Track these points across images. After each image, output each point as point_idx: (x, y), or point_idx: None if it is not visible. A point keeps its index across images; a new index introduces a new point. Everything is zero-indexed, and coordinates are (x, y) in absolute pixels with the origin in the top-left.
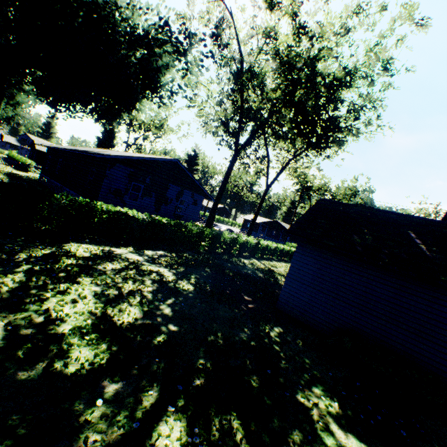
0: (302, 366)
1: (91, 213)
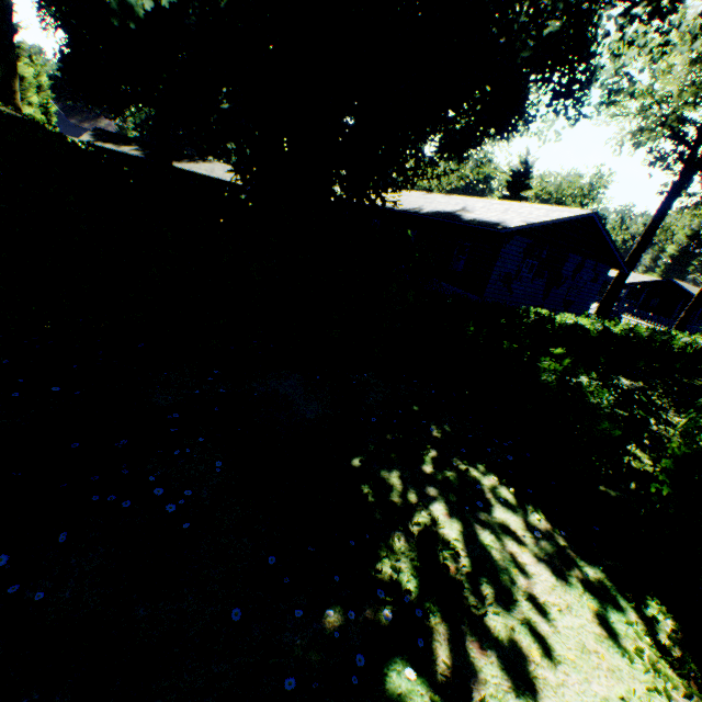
0: None
1: (549, 330)
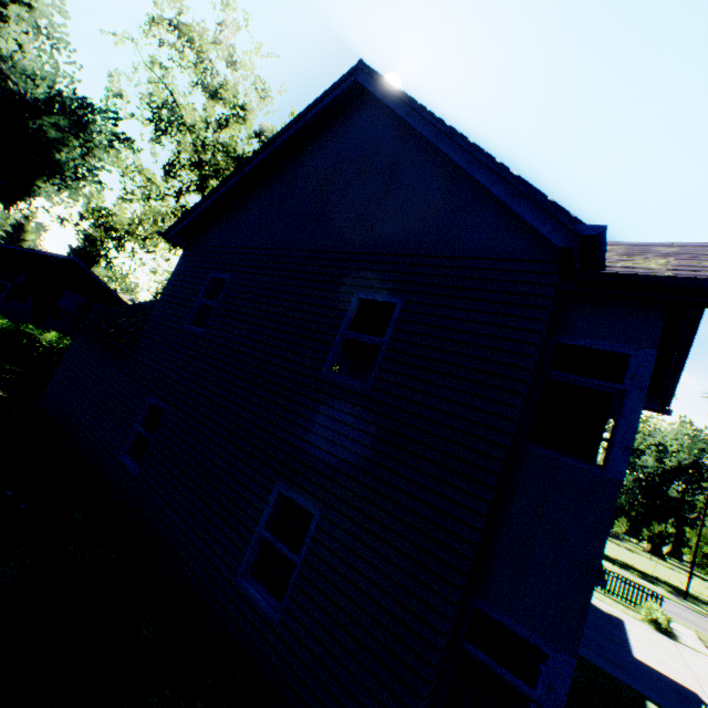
0: None
1: None
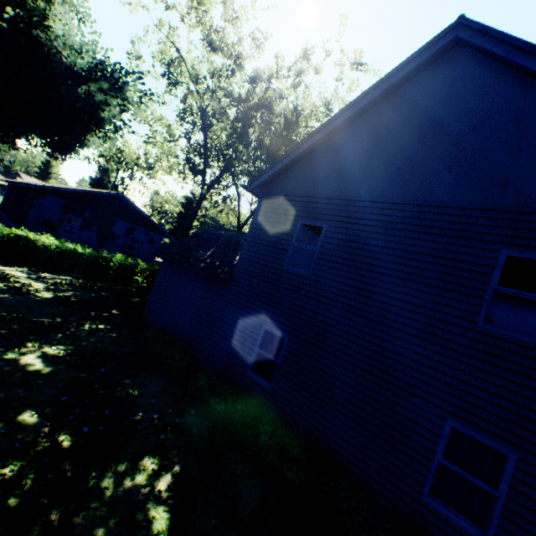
0: (79, 339)
1: None
